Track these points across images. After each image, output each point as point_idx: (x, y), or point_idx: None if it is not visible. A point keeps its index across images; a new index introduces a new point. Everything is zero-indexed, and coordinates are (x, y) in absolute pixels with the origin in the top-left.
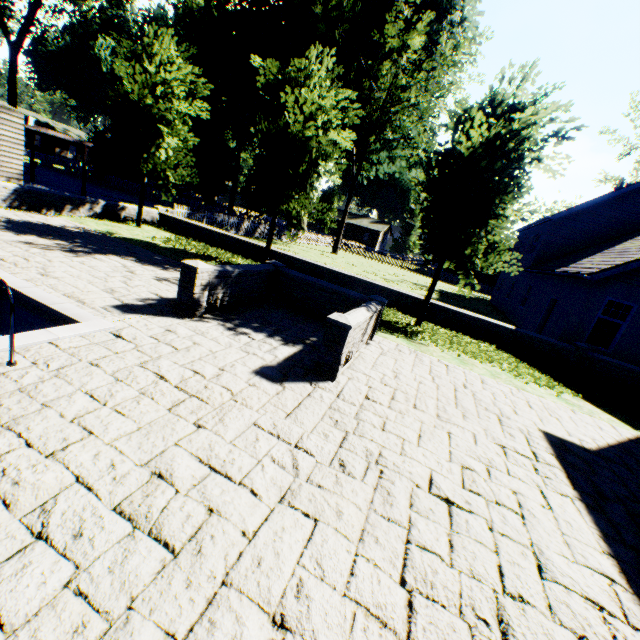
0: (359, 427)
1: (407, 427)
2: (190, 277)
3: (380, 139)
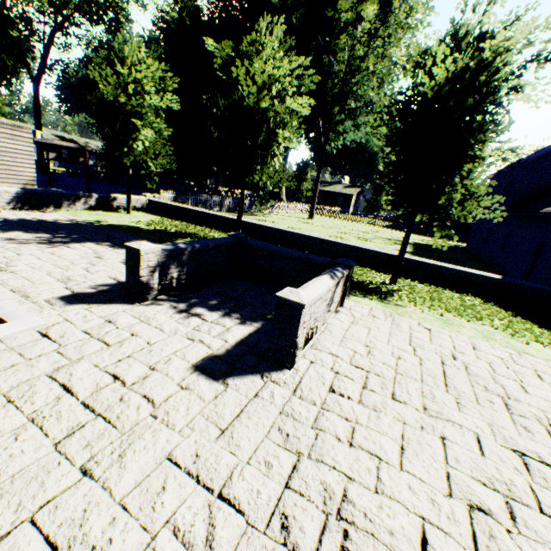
0: (317, 443)
1: (384, 434)
2: (135, 260)
3: (343, 109)
